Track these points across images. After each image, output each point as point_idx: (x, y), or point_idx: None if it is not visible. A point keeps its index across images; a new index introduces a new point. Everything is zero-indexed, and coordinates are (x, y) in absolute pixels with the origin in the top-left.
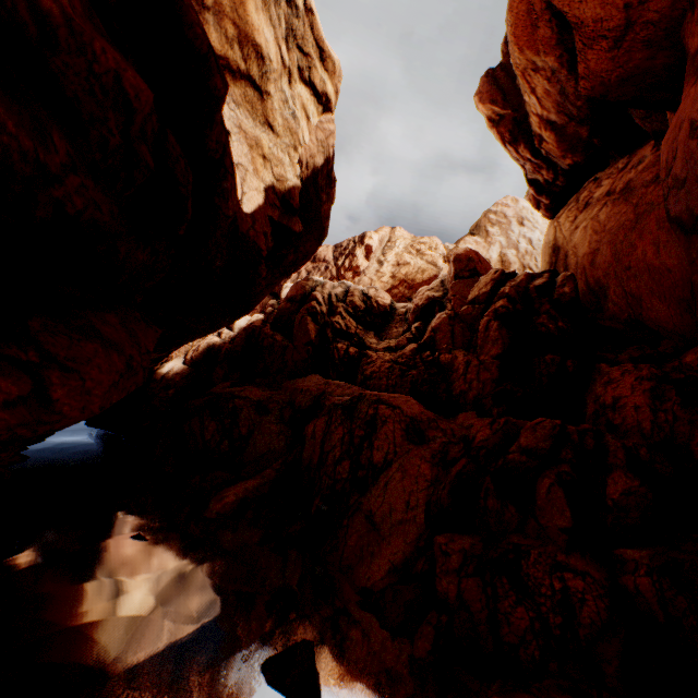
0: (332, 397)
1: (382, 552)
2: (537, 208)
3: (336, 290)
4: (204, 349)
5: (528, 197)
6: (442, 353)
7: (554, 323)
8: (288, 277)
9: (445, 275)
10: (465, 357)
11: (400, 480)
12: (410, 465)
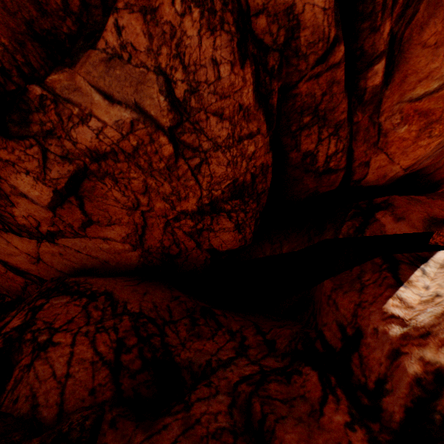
0: None
1: None
2: None
3: None
4: None
5: None
6: None
7: None
8: None
9: None
10: None
11: None
12: None
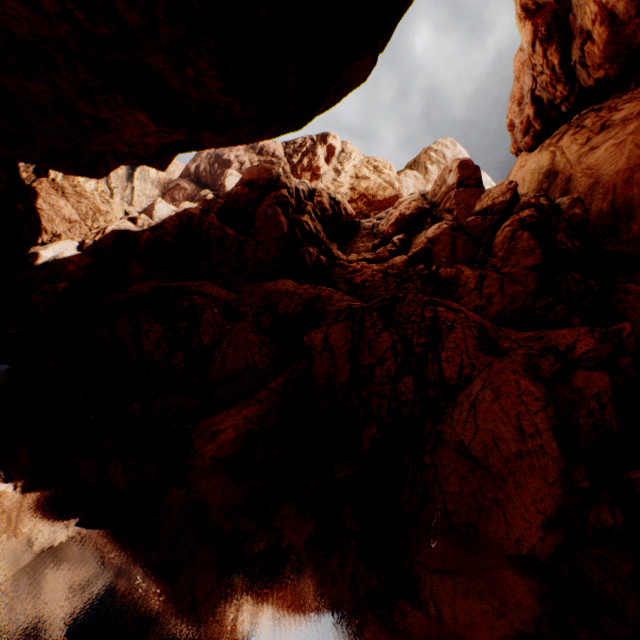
0: (336, 302)
1: (514, 499)
2: (524, 135)
3: (300, 187)
4: (113, 234)
5: (520, 120)
6: (441, 267)
7: (571, 242)
8: (226, 166)
9: (423, 190)
10: (474, 271)
11: (494, 400)
12: (502, 381)
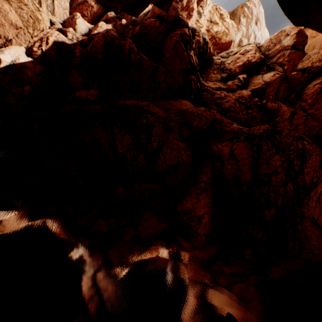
0: (230, 125)
1: None
2: None
3: None
4: (54, 44)
5: None
6: (269, 102)
7: None
8: None
9: (258, 43)
10: (288, 108)
11: None
12: None
